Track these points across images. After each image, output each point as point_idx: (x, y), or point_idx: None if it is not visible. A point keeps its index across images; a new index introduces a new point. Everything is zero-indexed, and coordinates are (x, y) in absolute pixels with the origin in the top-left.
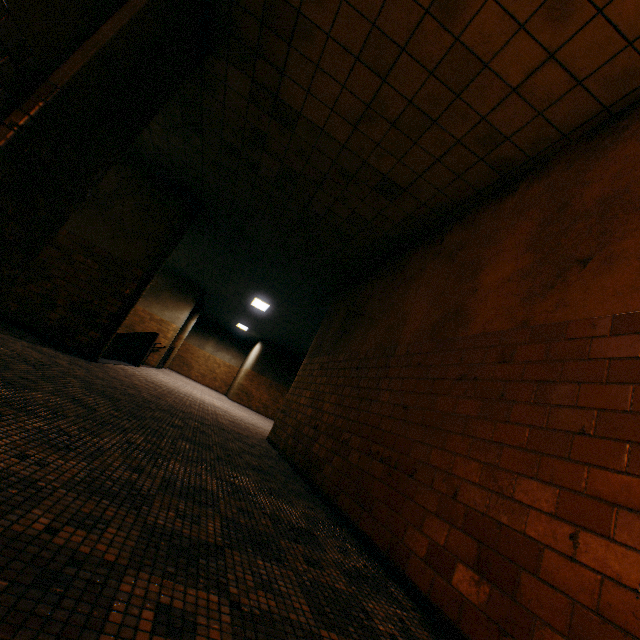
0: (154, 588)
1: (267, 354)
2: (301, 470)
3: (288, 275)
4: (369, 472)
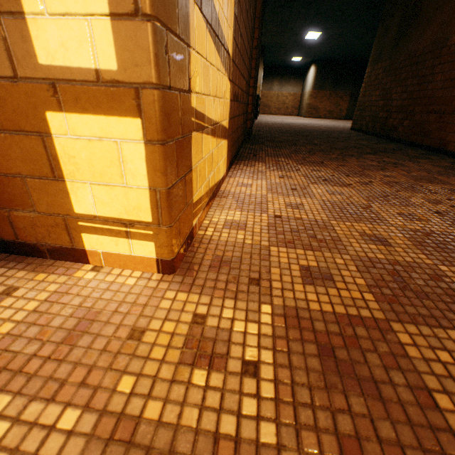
0: (369, 157)
1: (321, 72)
2: (382, 136)
3: (338, 2)
4: (427, 121)
